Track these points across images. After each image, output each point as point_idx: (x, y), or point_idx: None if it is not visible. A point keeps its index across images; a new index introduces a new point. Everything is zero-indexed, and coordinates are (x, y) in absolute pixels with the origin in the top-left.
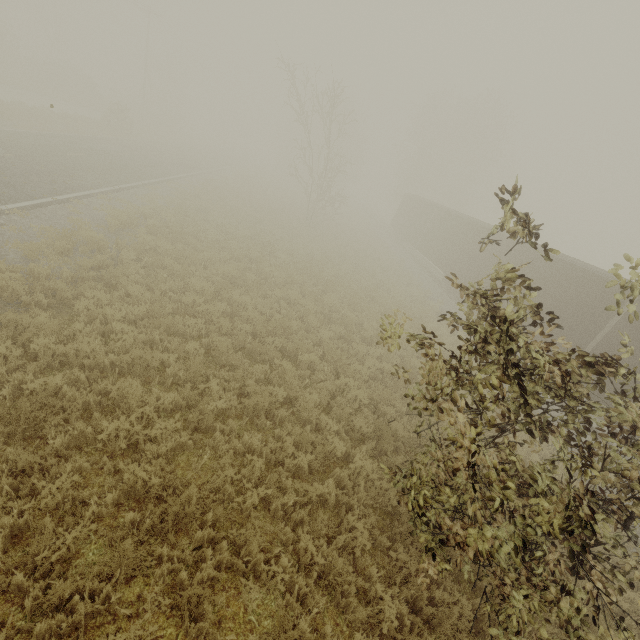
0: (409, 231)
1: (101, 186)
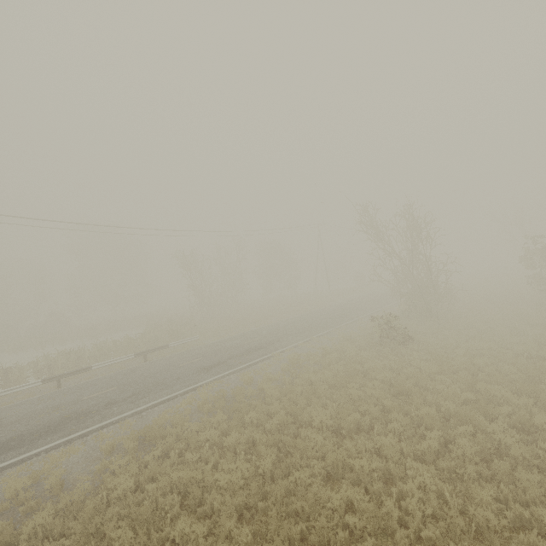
0: None
1: None
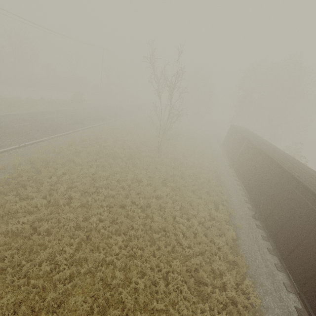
0: (230, 151)
1: (9, 146)
